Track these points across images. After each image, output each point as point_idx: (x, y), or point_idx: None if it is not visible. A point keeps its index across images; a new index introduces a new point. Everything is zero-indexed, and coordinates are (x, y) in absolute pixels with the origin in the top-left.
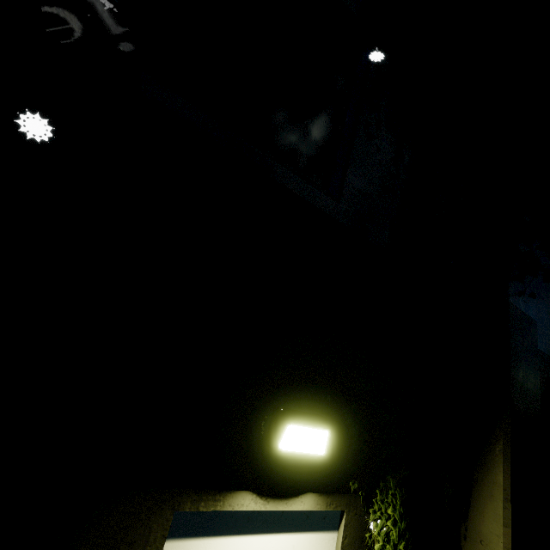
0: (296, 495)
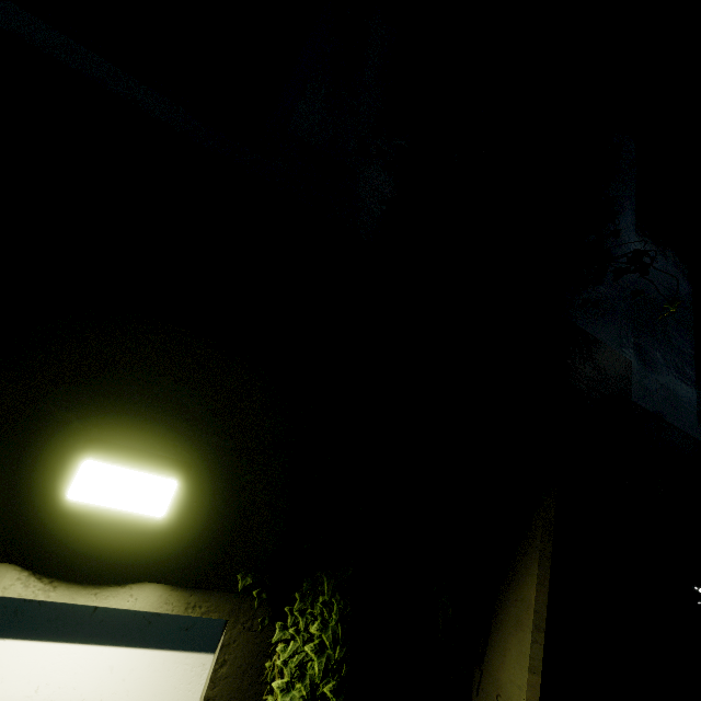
0: (121, 583)
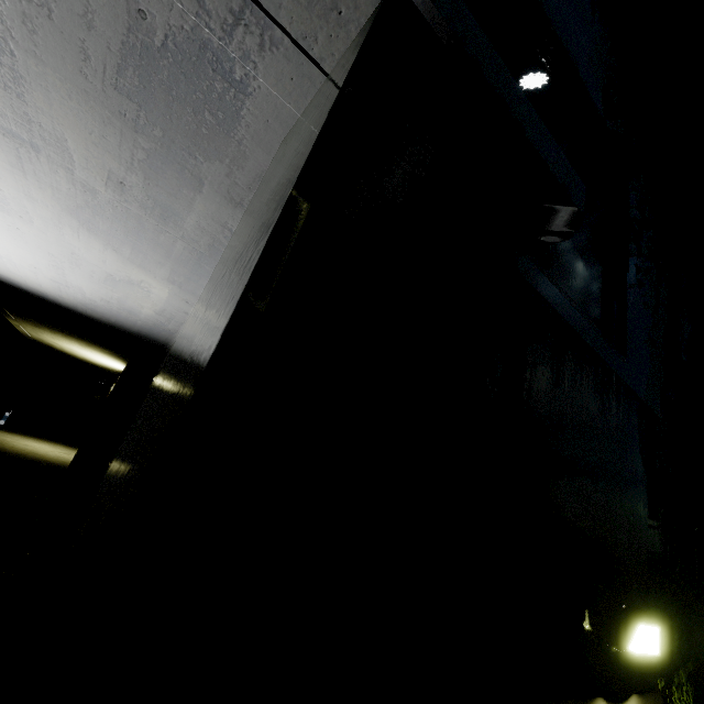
0: (626, 698)
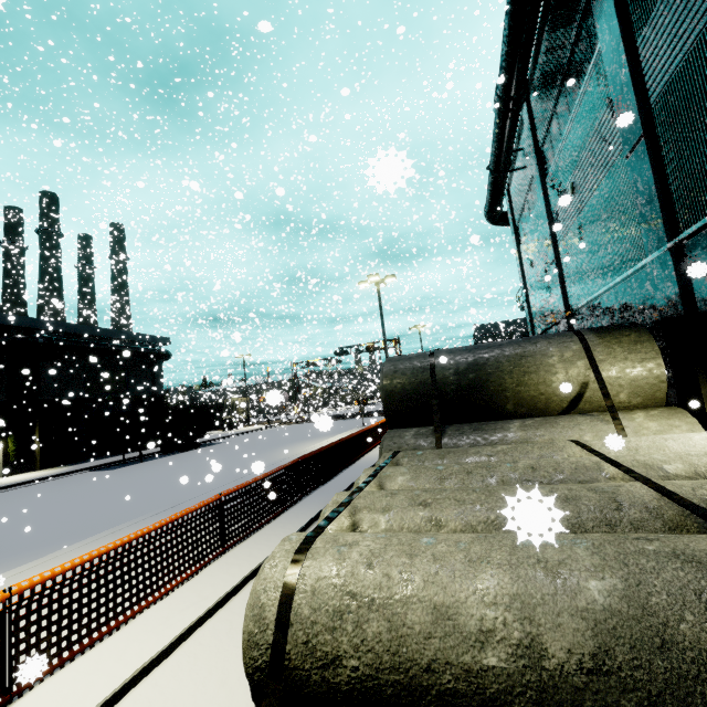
0: None
